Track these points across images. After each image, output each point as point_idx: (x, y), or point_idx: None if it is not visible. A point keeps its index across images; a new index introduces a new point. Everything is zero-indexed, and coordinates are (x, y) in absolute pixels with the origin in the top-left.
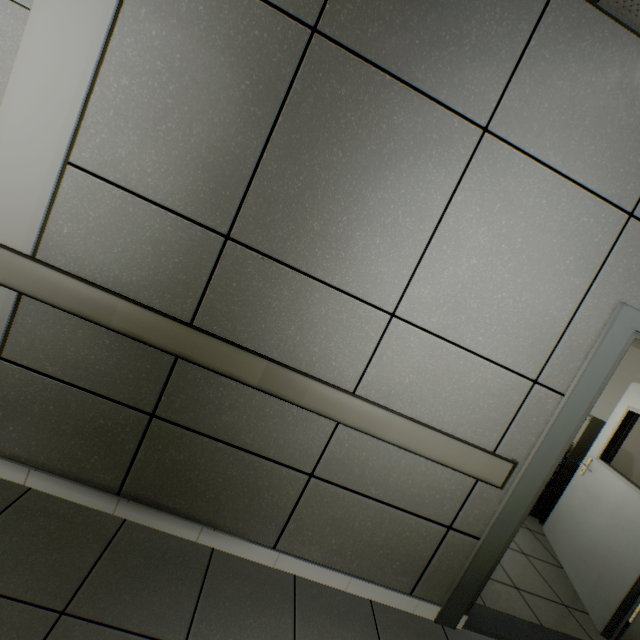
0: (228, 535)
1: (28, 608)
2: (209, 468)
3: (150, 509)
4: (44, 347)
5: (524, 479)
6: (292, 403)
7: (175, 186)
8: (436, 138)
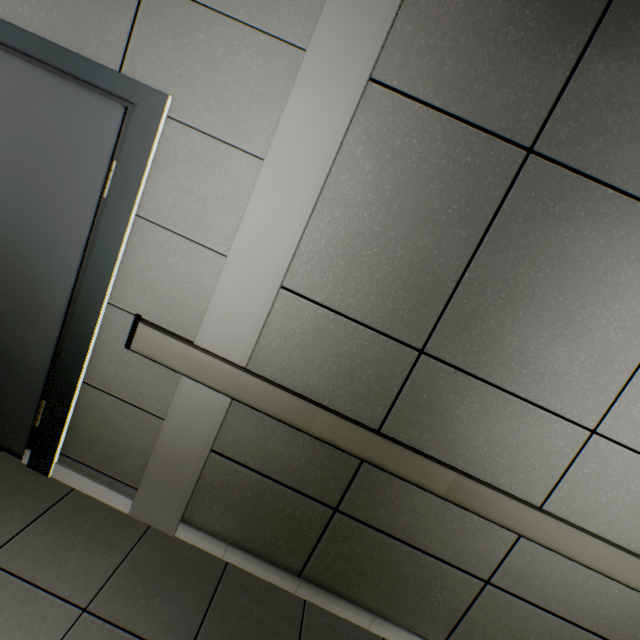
0: (398, 628)
1: None
2: (384, 562)
3: (327, 593)
4: (247, 443)
5: None
6: (477, 514)
7: (375, 305)
8: None
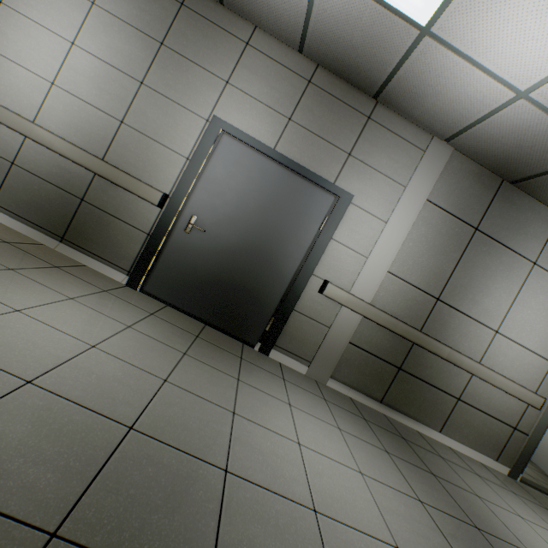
0: (422, 424)
1: (395, 434)
2: (418, 393)
3: (393, 410)
4: (364, 338)
5: None
6: (457, 366)
7: (421, 280)
8: (516, 266)
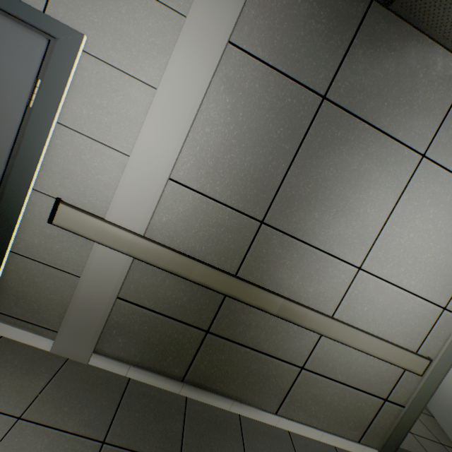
0: (249, 406)
1: None
2: (239, 364)
3: (202, 390)
4: (144, 290)
5: (435, 369)
6: (296, 324)
7: (232, 191)
8: (393, 161)
